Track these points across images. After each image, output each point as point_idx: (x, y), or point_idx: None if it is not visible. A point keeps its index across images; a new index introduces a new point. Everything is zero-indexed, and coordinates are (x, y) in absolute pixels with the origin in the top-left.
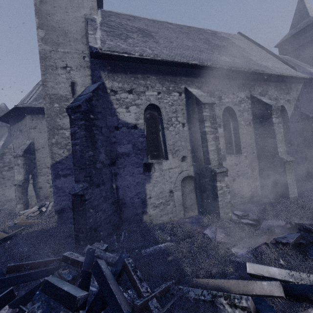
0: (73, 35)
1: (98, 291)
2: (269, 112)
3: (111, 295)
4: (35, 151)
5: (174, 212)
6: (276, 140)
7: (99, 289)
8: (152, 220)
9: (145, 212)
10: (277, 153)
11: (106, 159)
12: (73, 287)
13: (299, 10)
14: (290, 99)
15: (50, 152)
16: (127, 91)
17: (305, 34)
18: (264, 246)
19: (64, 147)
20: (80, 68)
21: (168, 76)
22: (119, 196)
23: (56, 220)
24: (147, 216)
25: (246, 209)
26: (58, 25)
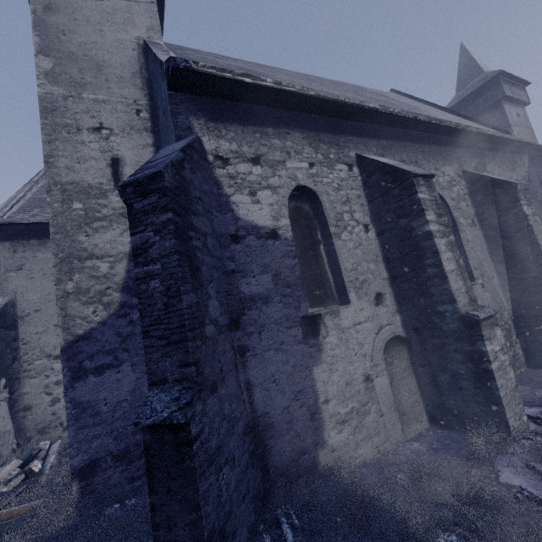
0: (114, 71)
1: None
2: (513, 196)
3: None
4: (19, 321)
5: (383, 428)
6: (539, 246)
7: None
8: (340, 460)
9: (322, 441)
10: None
11: (220, 312)
12: None
13: (464, 65)
14: (519, 179)
15: (60, 314)
16: (249, 160)
17: (484, 96)
18: None
19: (97, 299)
20: (132, 131)
21: (324, 133)
22: (255, 408)
23: (76, 498)
24: (327, 452)
25: (526, 399)
26: (83, 51)
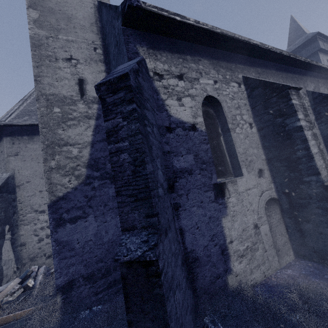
0: (78, 21)
1: None
2: None
3: None
4: (16, 188)
5: (266, 260)
6: None
7: None
8: (241, 282)
9: (229, 269)
10: None
11: (163, 179)
12: None
13: (293, 29)
14: None
15: (46, 182)
16: (176, 76)
17: (306, 49)
18: None
19: (71, 173)
20: (91, 61)
21: (222, 62)
22: (186, 246)
23: (60, 306)
24: (232, 276)
25: None
26: (58, 7)
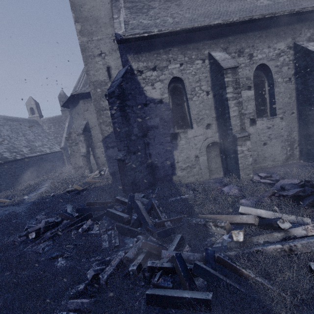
0: (102, 20)
1: (136, 217)
2: None
3: (143, 218)
4: (90, 129)
5: (200, 174)
6: None
7: (137, 216)
8: (181, 180)
9: (174, 174)
10: None
11: (139, 132)
12: (122, 213)
13: None
14: None
15: (100, 129)
16: (151, 69)
17: None
18: (267, 198)
19: (109, 124)
20: (112, 51)
21: (190, 44)
22: (152, 161)
23: (111, 179)
24: (176, 177)
25: (274, 172)
26: (89, 14)
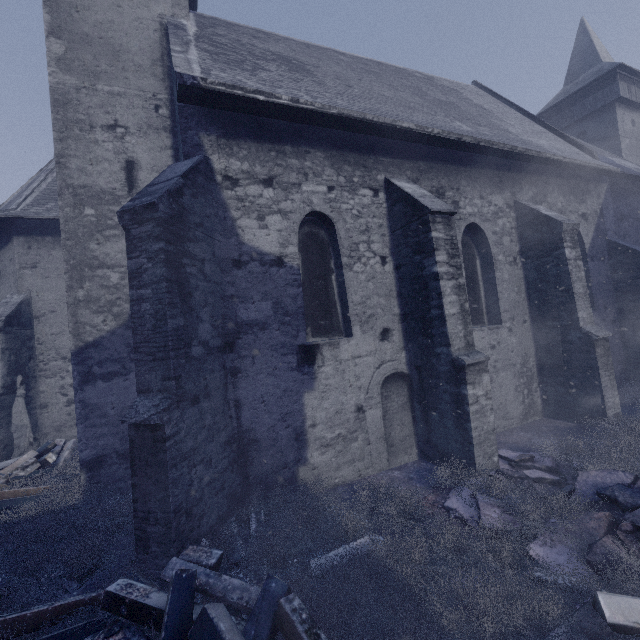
0: (132, 57)
1: None
2: (557, 237)
3: None
4: (34, 321)
5: (368, 455)
6: (574, 294)
7: None
8: (319, 477)
9: (304, 460)
10: (575, 323)
11: (213, 335)
12: None
13: (580, 49)
14: (588, 213)
15: (71, 320)
16: (261, 181)
17: (595, 95)
18: (610, 539)
19: (107, 309)
20: (149, 130)
21: (351, 153)
22: (242, 423)
23: (84, 485)
24: (307, 469)
25: (520, 444)
26: (98, 32)
